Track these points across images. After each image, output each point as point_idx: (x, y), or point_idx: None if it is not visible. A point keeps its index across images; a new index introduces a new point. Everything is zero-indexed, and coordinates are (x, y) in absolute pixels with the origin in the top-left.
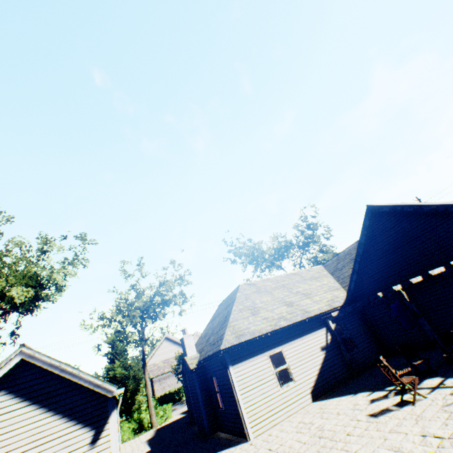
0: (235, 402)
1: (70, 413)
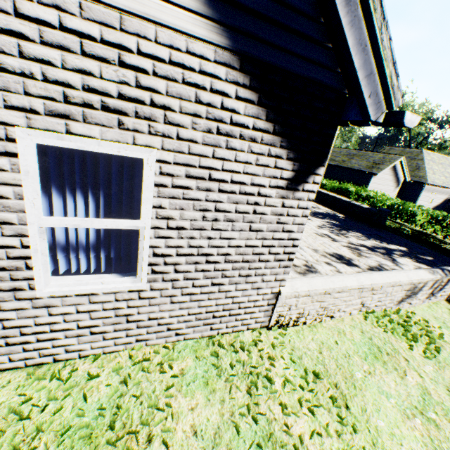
0: (414, 198)
1: (395, 179)
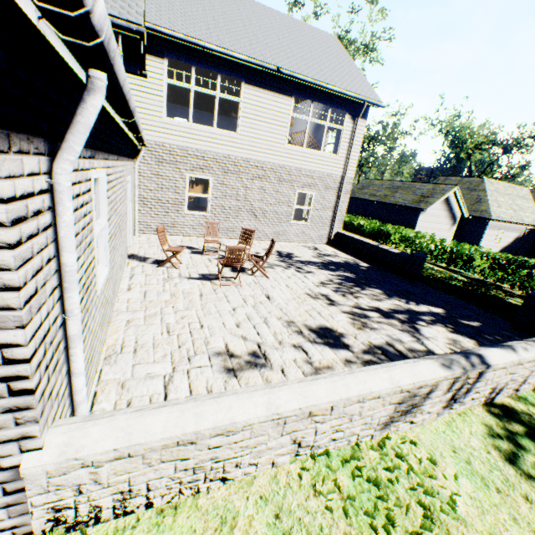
0: (476, 238)
1: (450, 215)
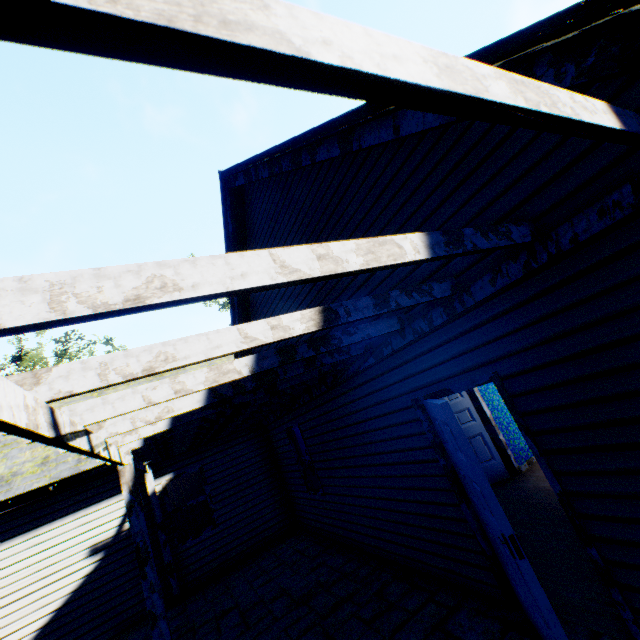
0: None
1: None
